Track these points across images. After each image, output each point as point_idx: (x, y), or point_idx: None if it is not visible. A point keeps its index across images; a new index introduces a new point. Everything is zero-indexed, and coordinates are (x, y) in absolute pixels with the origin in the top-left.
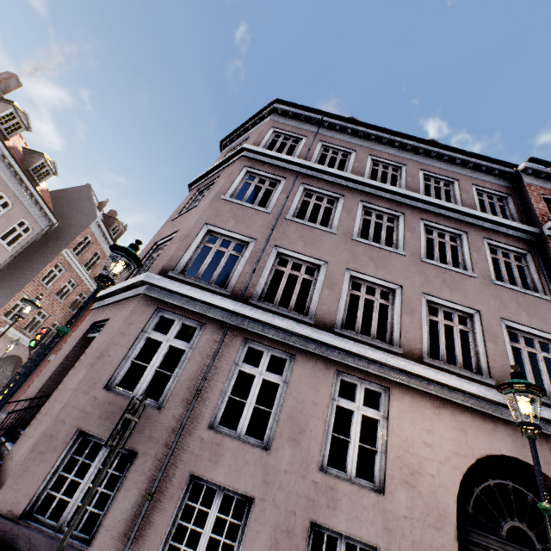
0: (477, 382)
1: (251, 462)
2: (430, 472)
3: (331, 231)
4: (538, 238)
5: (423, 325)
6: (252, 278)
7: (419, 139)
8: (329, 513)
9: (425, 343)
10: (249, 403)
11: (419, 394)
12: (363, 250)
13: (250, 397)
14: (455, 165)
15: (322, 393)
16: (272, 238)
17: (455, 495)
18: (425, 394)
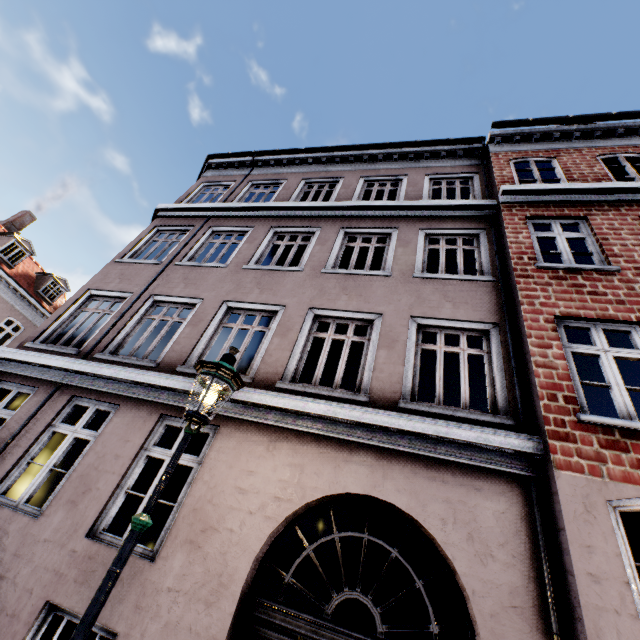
0: (345, 402)
1: (12, 533)
2: (230, 526)
3: (221, 265)
4: (496, 210)
5: (298, 344)
6: (111, 332)
7: (360, 146)
8: (73, 590)
9: (293, 365)
10: (46, 466)
11: (256, 428)
12: (253, 276)
13: (50, 459)
14: (407, 161)
15: (131, 444)
16: (152, 287)
17: (253, 555)
18: (264, 427)
